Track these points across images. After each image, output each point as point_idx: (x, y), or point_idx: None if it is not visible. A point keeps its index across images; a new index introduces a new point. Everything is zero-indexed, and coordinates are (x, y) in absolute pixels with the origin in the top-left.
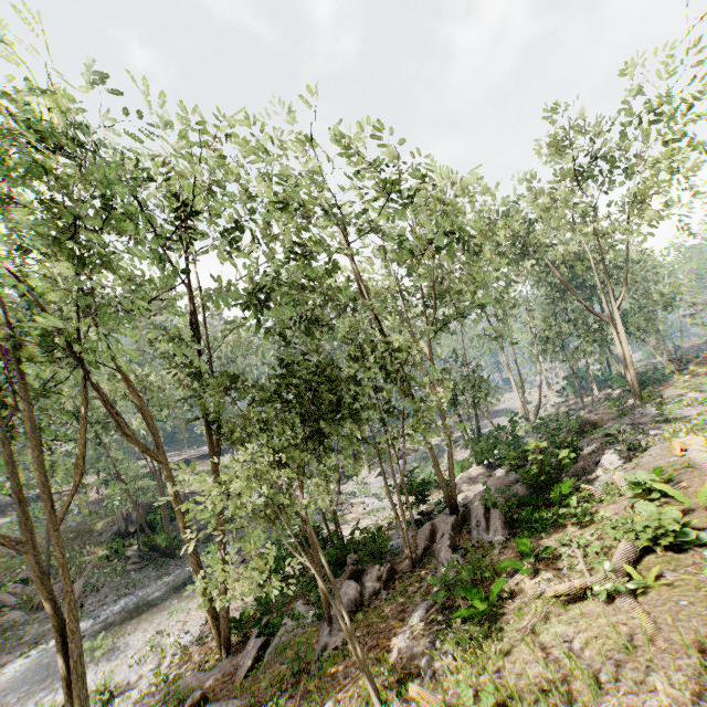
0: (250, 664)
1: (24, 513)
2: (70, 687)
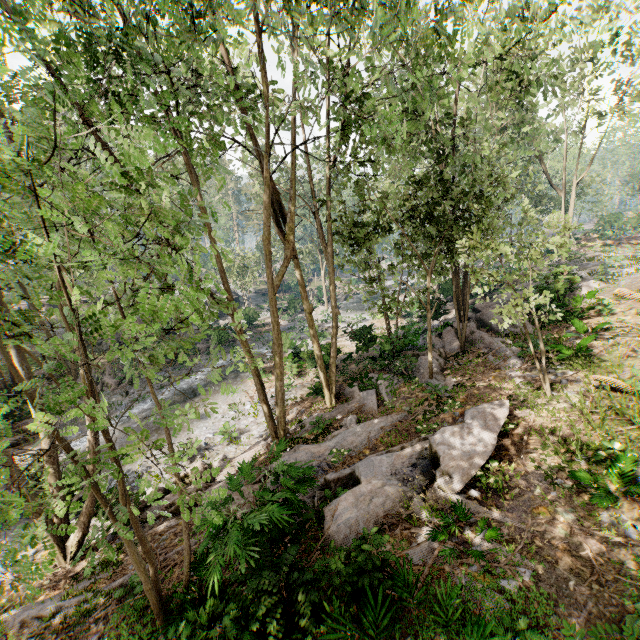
0: (375, 403)
1: (225, 282)
2: (269, 414)
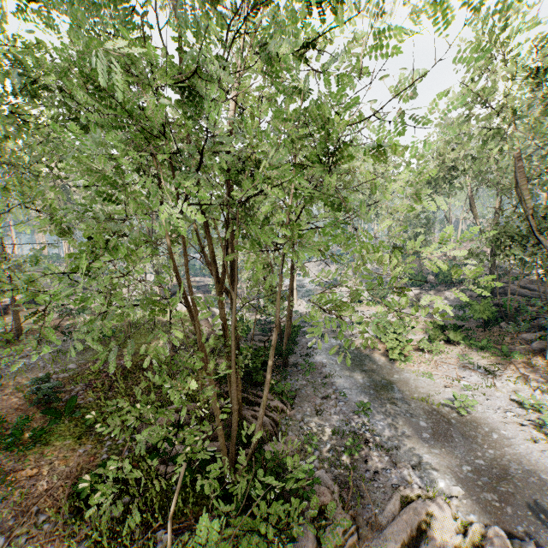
0: None
1: None
2: None
